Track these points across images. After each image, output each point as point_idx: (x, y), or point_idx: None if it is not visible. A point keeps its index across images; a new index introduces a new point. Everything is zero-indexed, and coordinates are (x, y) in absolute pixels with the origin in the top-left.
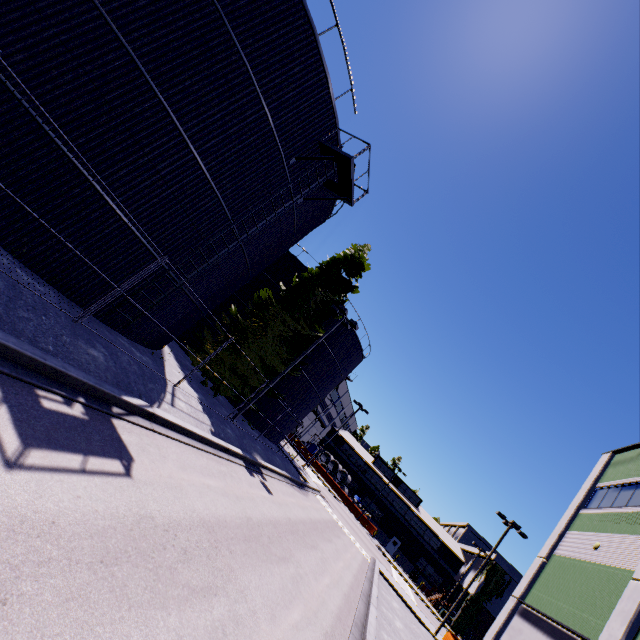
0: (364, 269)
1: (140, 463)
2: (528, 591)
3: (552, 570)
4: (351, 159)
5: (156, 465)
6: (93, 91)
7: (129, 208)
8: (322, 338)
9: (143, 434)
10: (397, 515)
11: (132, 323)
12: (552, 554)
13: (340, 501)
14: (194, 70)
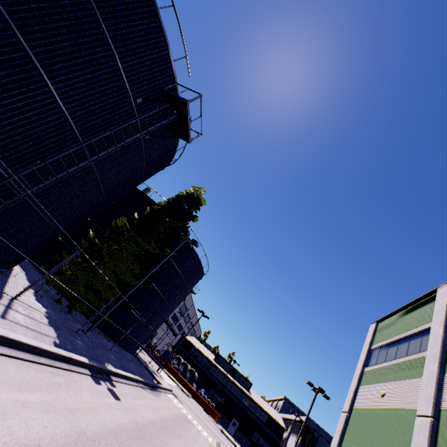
0: (201, 204)
1: None
2: (340, 444)
3: (355, 421)
4: (187, 102)
5: None
6: None
7: None
8: (170, 255)
9: None
10: (235, 399)
11: None
12: (352, 408)
13: (190, 396)
14: None
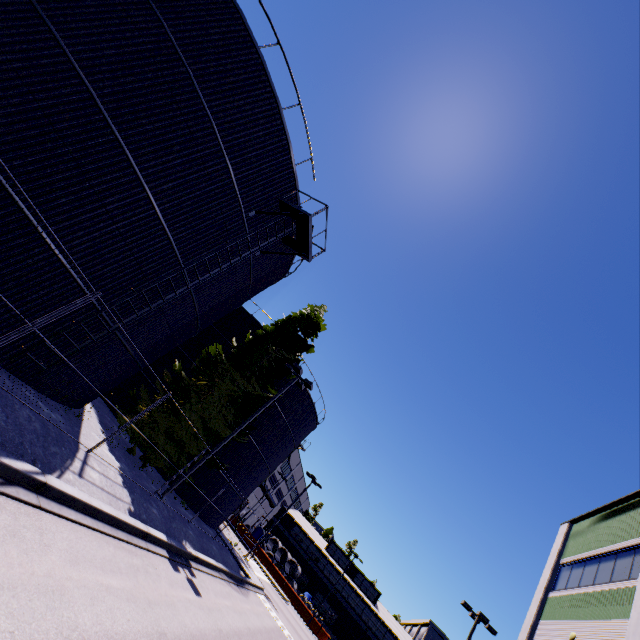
0: (320, 329)
1: (2, 555)
2: None
3: None
4: (309, 216)
5: (29, 558)
6: (41, 118)
7: (63, 239)
8: (274, 398)
9: (21, 512)
10: (353, 615)
11: (45, 371)
12: None
13: (287, 601)
14: (157, 117)
